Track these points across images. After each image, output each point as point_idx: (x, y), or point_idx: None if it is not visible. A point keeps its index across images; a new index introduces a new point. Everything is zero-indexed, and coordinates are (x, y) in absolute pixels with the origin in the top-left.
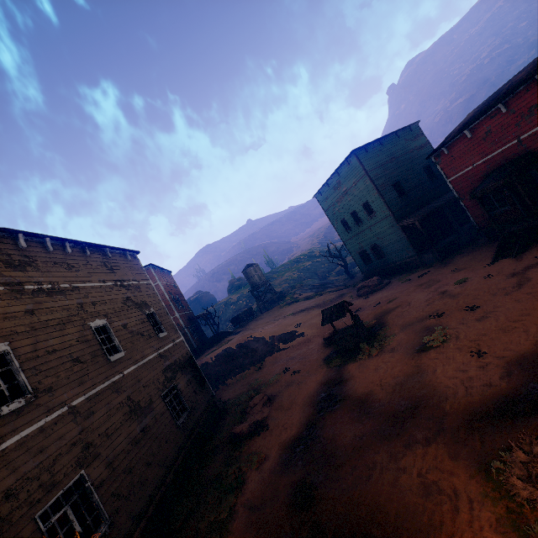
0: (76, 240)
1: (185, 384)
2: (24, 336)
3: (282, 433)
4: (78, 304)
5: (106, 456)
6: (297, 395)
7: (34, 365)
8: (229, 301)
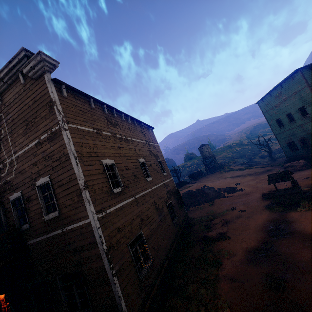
0: (132, 117)
1: (175, 203)
2: (118, 159)
3: (242, 243)
4: (134, 149)
5: (148, 227)
6: (247, 224)
7: (122, 173)
8: (184, 165)
